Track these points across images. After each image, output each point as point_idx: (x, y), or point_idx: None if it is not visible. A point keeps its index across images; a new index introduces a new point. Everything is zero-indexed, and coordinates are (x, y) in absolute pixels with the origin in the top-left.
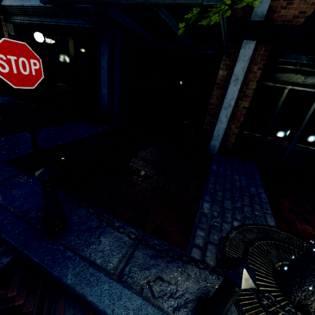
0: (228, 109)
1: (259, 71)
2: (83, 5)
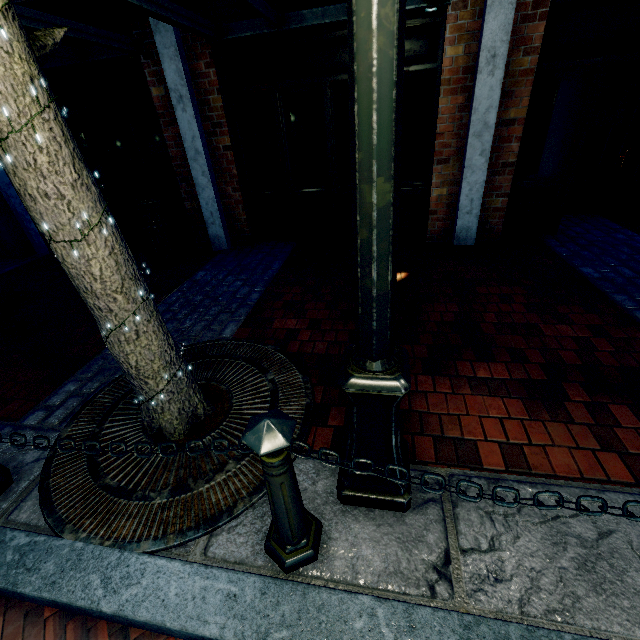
0: (199, 159)
1: (210, 69)
2: None
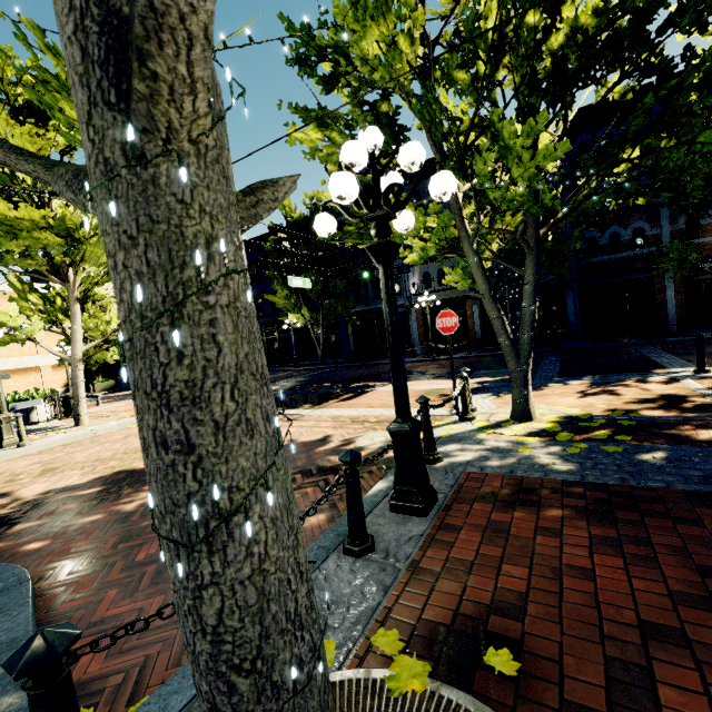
0: (672, 302)
1: (680, 280)
2: (553, 278)
